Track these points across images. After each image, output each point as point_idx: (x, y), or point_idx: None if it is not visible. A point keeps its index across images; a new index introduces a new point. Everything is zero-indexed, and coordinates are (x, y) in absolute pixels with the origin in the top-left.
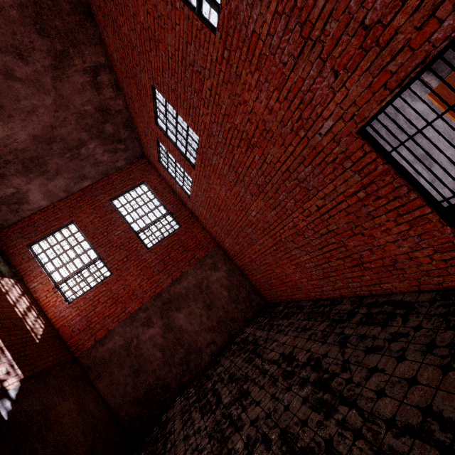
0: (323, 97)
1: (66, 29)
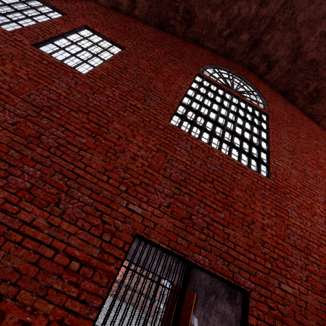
0: (154, 201)
1: (162, 1)
